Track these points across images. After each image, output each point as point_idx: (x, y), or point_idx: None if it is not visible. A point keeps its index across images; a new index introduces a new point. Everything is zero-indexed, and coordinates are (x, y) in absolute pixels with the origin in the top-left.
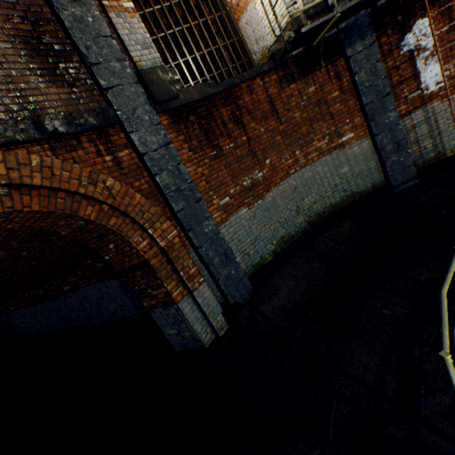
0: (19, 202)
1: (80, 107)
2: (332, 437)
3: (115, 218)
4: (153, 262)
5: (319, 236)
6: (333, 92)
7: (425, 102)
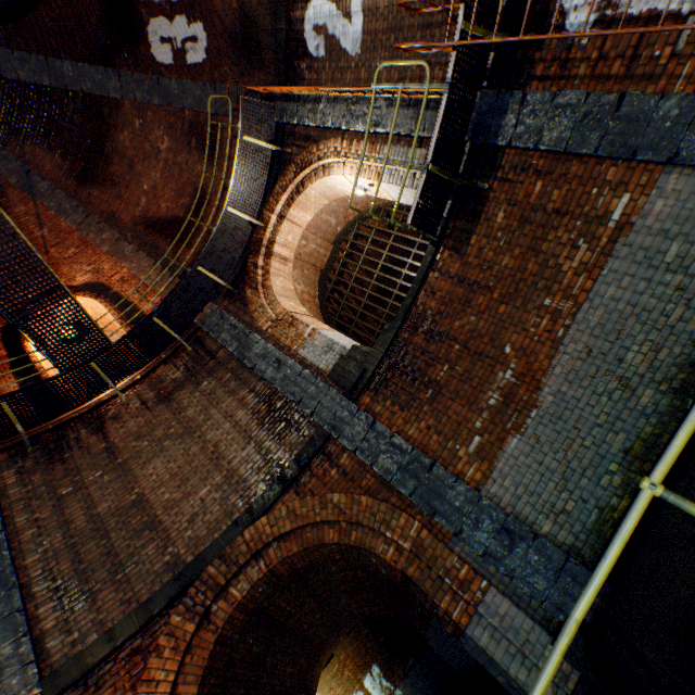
0: (285, 549)
1: (304, 440)
2: None
3: (354, 531)
4: (410, 571)
5: None
6: (532, 188)
7: None
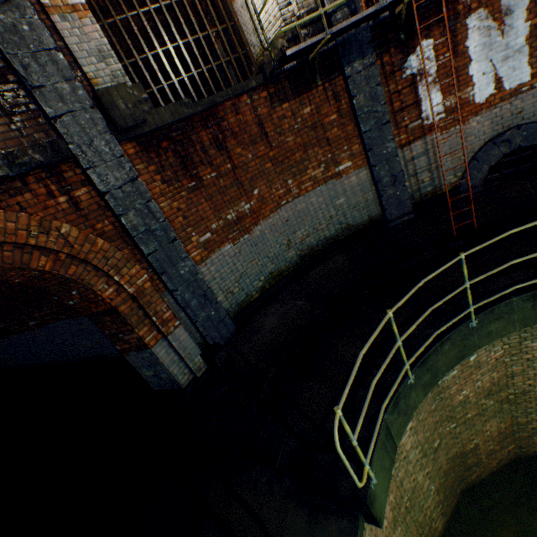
0: None
1: (23, 140)
2: (278, 465)
3: (75, 266)
4: (123, 309)
5: (310, 271)
6: (331, 115)
7: (425, 133)
